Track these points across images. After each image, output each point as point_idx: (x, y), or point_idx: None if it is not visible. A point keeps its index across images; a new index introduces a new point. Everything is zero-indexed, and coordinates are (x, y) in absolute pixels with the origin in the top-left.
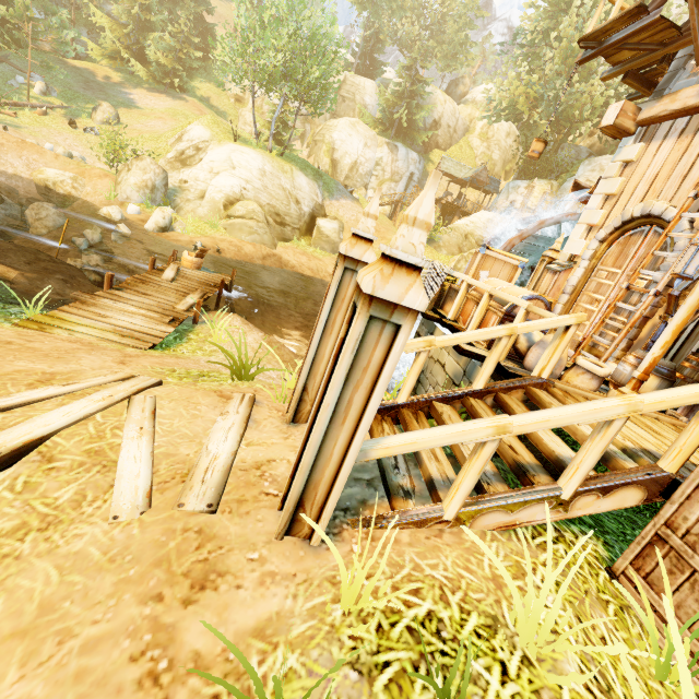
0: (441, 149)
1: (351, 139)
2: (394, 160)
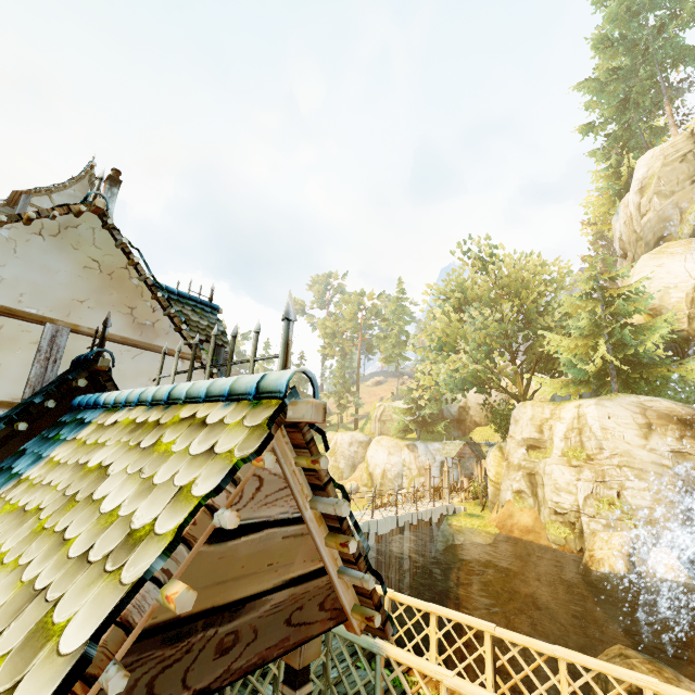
0: (482, 425)
1: (377, 453)
2: (417, 456)
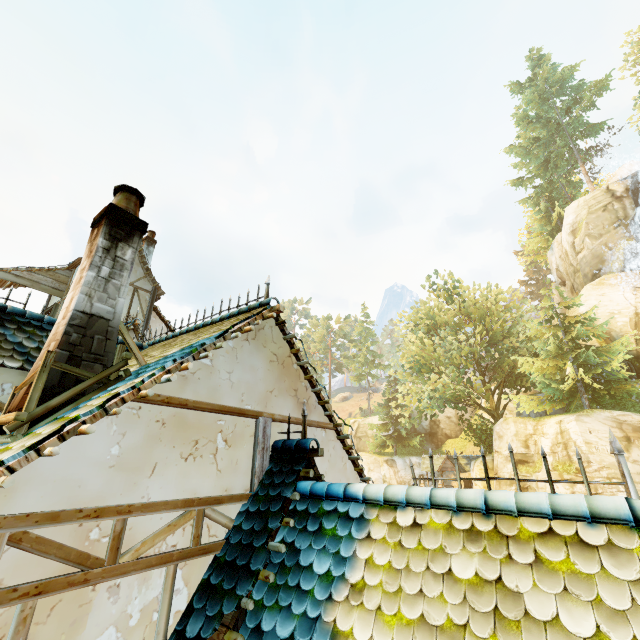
0: (453, 437)
1: None
2: (396, 471)
